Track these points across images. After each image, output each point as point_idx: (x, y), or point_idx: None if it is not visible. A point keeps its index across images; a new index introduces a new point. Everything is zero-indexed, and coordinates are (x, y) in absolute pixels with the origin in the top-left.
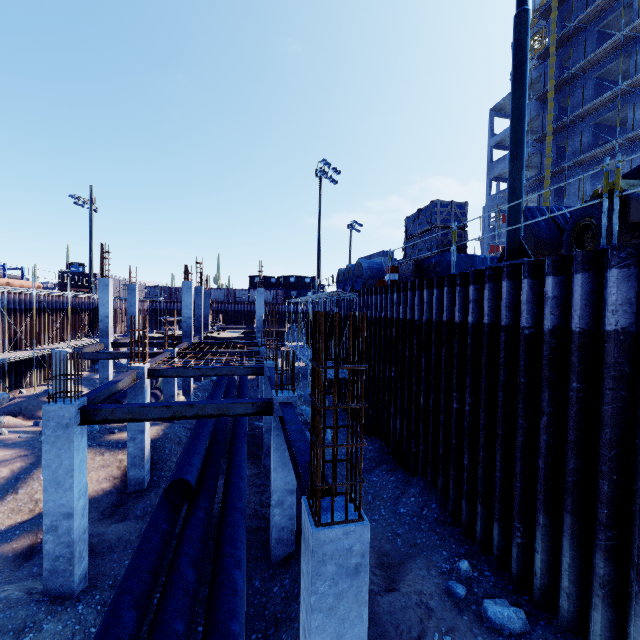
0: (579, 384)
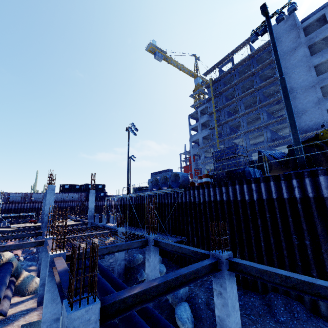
0: None
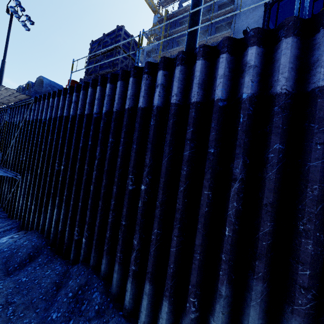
0: (280, 145)
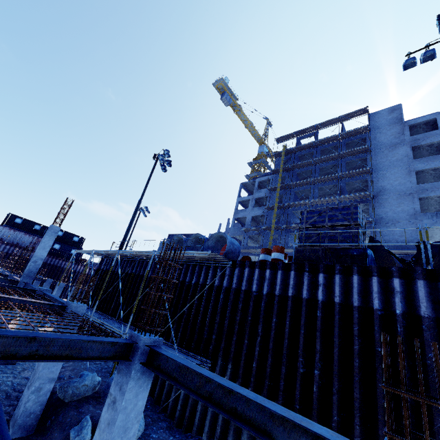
0: None
